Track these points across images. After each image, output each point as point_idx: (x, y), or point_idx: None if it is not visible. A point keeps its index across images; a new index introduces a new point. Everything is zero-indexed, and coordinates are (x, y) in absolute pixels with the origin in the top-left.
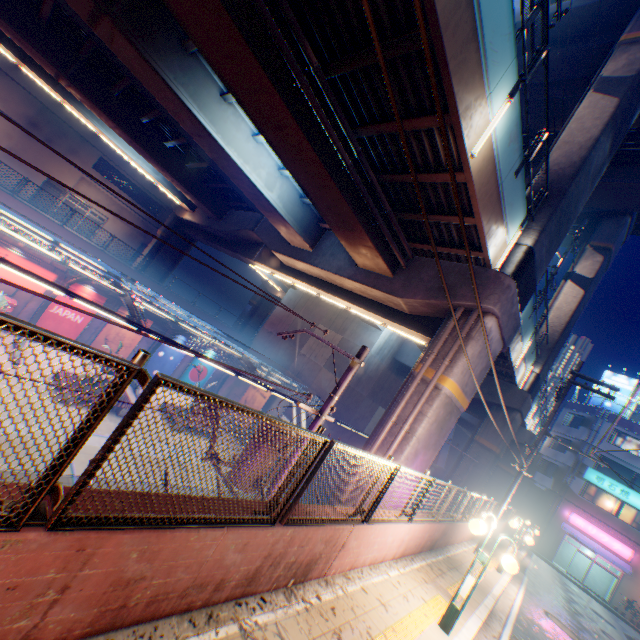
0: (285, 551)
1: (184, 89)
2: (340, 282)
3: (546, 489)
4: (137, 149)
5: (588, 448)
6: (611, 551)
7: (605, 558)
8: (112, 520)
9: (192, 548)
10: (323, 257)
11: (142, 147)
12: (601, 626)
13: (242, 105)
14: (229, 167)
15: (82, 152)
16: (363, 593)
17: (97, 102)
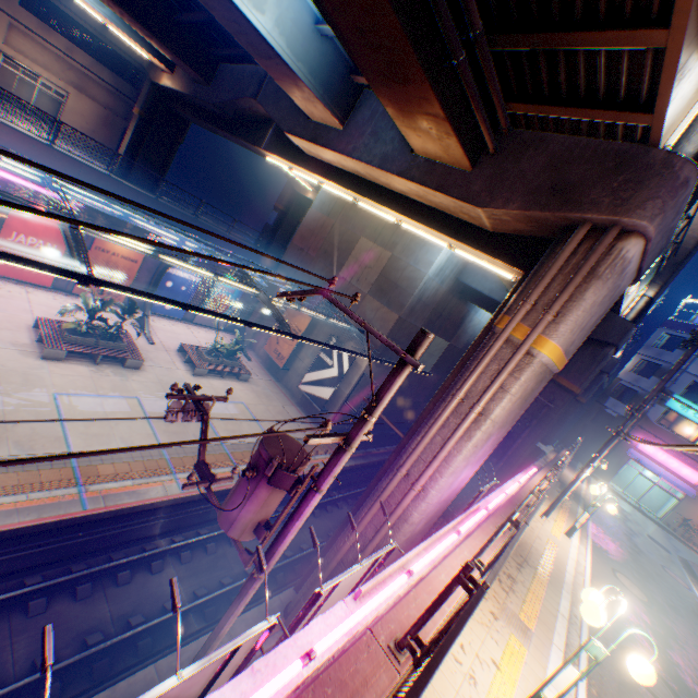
0: None
1: None
2: (386, 182)
3: (618, 416)
4: None
5: (680, 374)
6: (677, 476)
7: (669, 483)
8: None
9: None
10: (359, 139)
11: None
12: (660, 559)
13: None
14: None
15: None
16: None
17: None
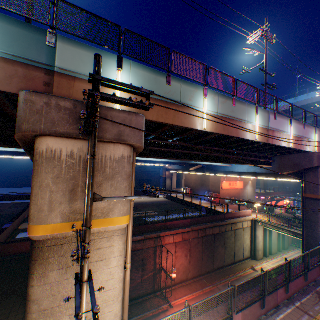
0: None
1: None
2: None
3: None
4: None
5: None
6: None
7: None
8: None
9: None
10: None
11: None
12: None
13: None
14: None
15: None
16: None
17: None
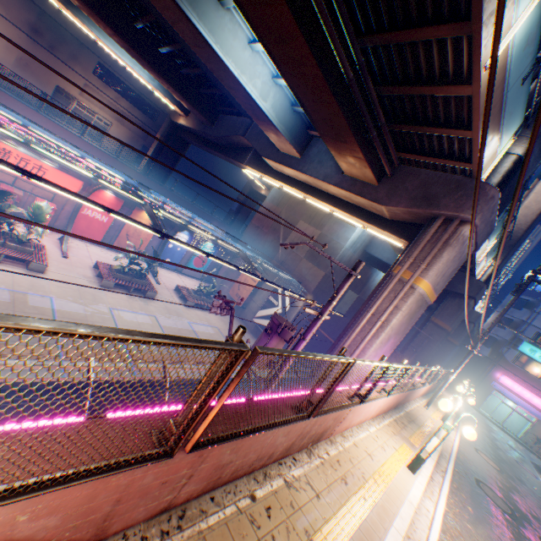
0: (310, 429)
1: None
2: (326, 188)
3: (483, 356)
4: (134, 57)
5: (527, 326)
6: (530, 404)
7: (524, 409)
8: (219, 437)
9: (259, 440)
10: (311, 164)
11: (139, 55)
12: (515, 457)
13: (246, 16)
14: (226, 78)
15: (81, 58)
16: (355, 447)
17: (94, 8)
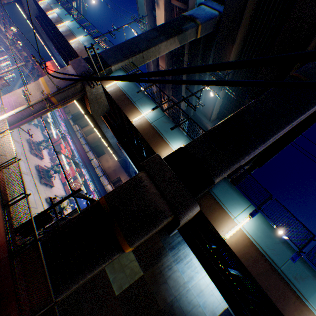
0: None
1: None
2: None
3: None
4: None
5: None
6: None
7: None
8: None
9: None
10: None
11: None
12: None
13: None
14: None
15: None
16: None
17: None
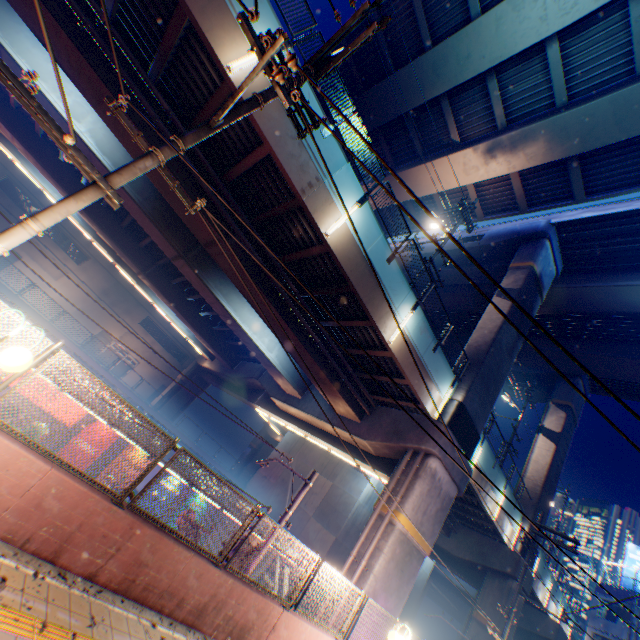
0: (226, 599)
1: (220, 292)
2: (322, 424)
3: None
4: (179, 316)
5: None
6: None
7: None
8: (147, 516)
9: (174, 557)
10: (309, 403)
11: (184, 315)
12: None
13: (253, 306)
14: (243, 335)
15: (135, 312)
16: None
17: (160, 288)
